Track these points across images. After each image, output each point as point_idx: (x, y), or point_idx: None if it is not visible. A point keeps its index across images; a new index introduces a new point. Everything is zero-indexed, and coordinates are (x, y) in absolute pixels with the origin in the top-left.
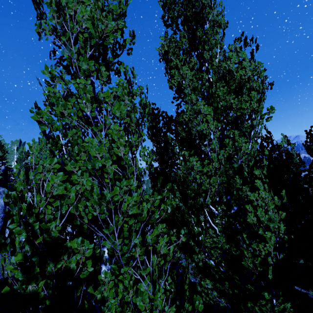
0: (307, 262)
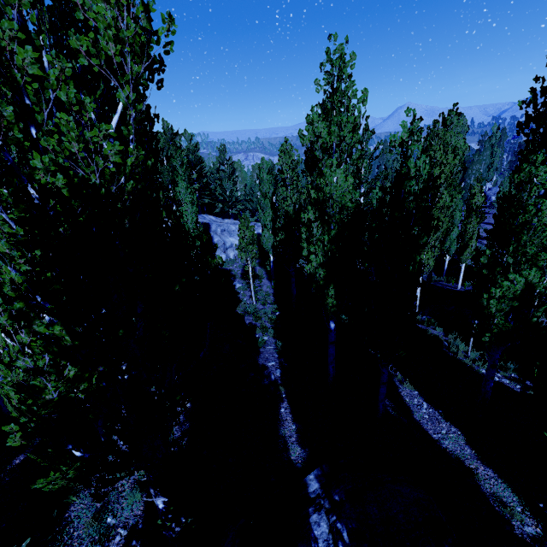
0: (448, 332)
